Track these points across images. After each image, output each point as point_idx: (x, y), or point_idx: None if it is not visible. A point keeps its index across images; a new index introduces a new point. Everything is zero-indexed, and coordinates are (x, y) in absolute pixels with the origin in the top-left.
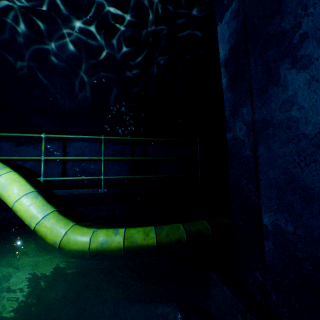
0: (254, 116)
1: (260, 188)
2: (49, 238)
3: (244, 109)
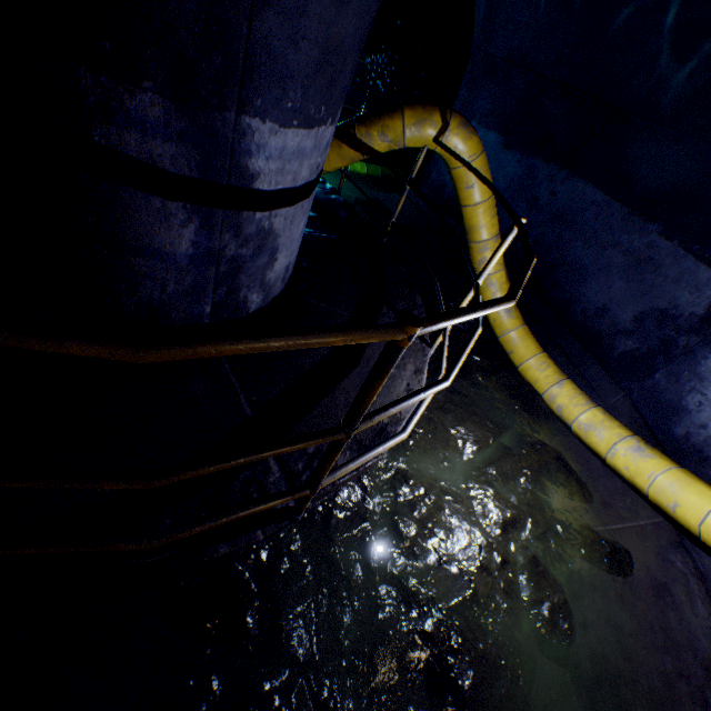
0: None
1: (435, 169)
2: None
3: None
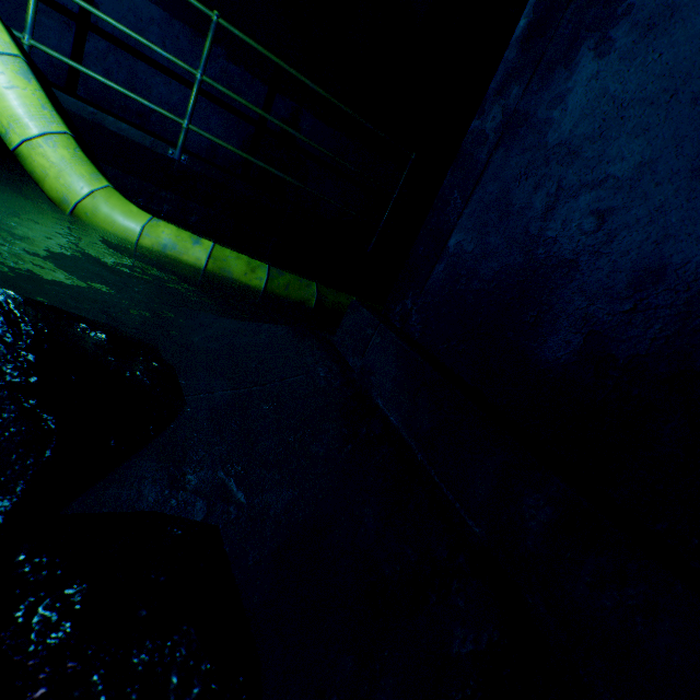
0: (519, 104)
1: (468, 204)
2: (51, 185)
3: (516, 89)
